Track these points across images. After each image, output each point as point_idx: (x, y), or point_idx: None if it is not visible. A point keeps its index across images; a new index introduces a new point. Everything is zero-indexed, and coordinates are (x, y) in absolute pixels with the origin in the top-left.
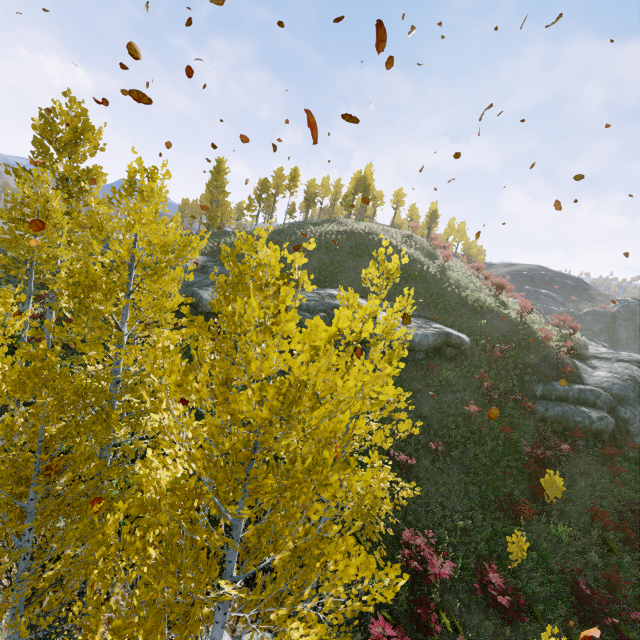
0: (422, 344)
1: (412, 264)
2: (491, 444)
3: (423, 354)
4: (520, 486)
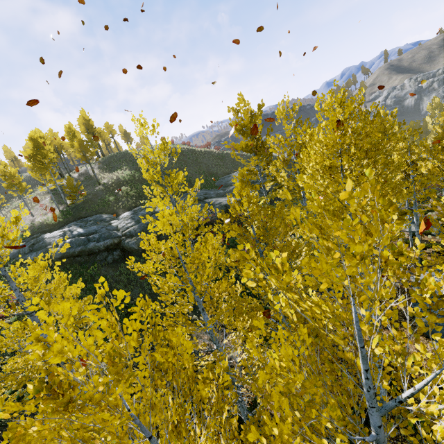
0: None
1: (211, 154)
2: None
3: None
4: None
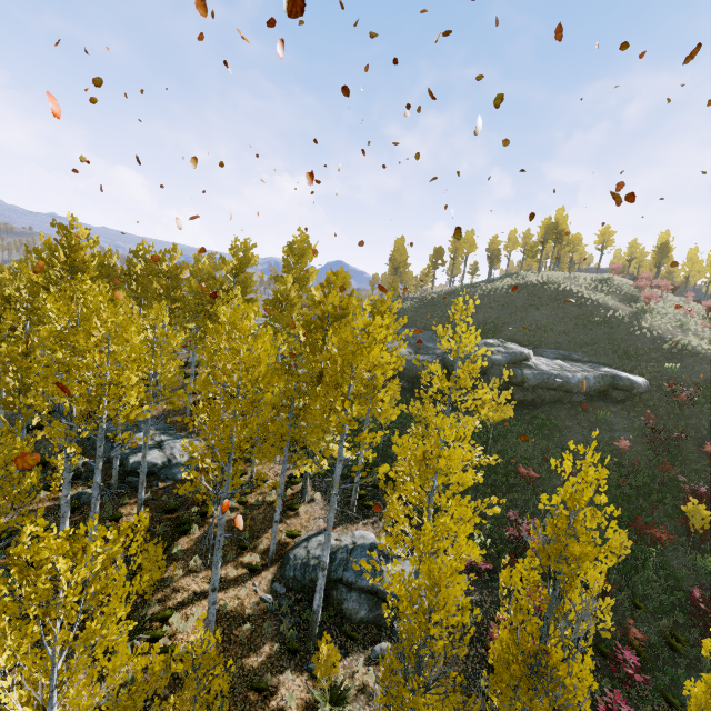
0: (580, 386)
1: (595, 310)
2: (644, 480)
3: (583, 397)
4: (672, 521)
